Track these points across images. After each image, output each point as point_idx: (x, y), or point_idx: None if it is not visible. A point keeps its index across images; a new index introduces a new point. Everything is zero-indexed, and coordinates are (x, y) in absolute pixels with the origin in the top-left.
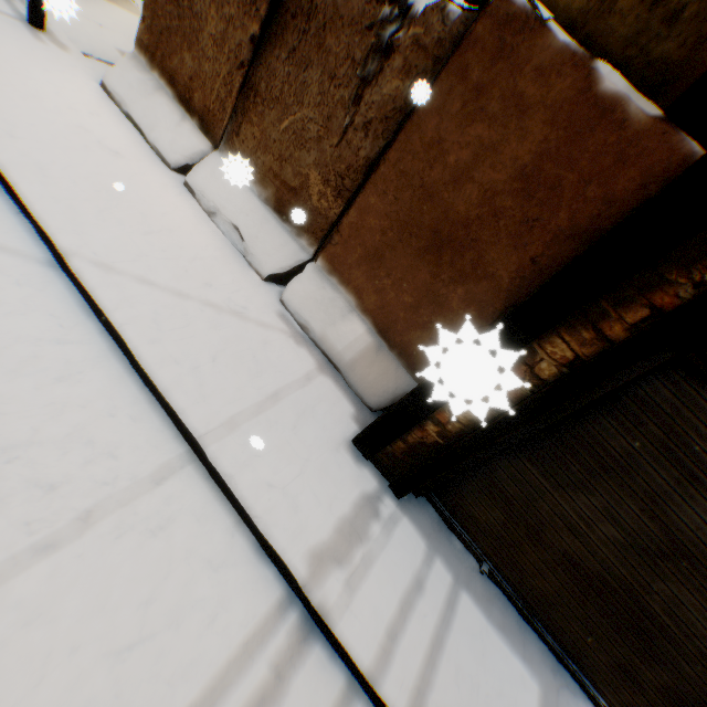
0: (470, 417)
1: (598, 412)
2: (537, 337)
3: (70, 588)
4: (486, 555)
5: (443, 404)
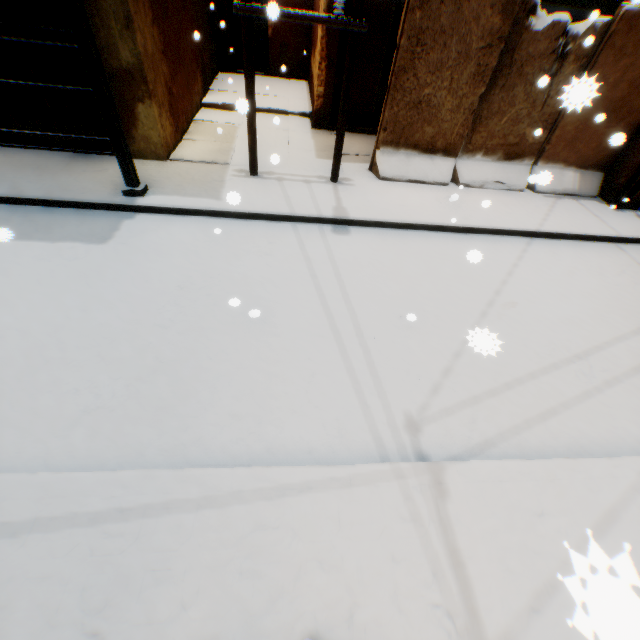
0: None
1: None
2: None
3: None
4: None
5: None
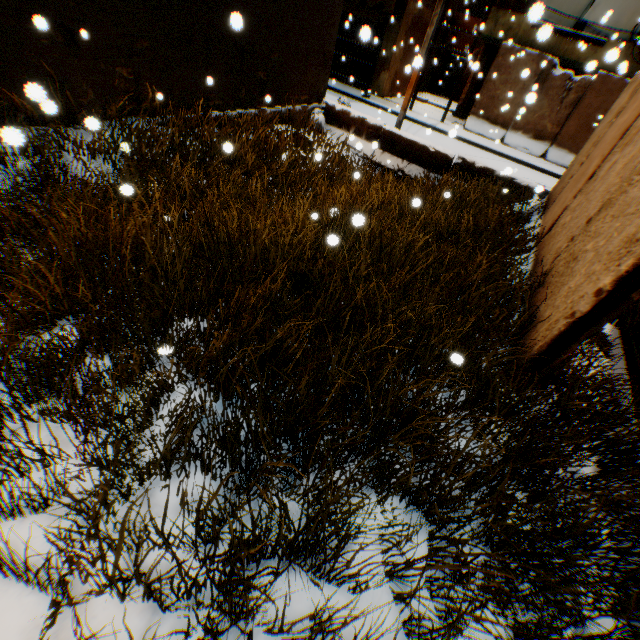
0: None
1: None
2: None
3: None
4: None
5: None
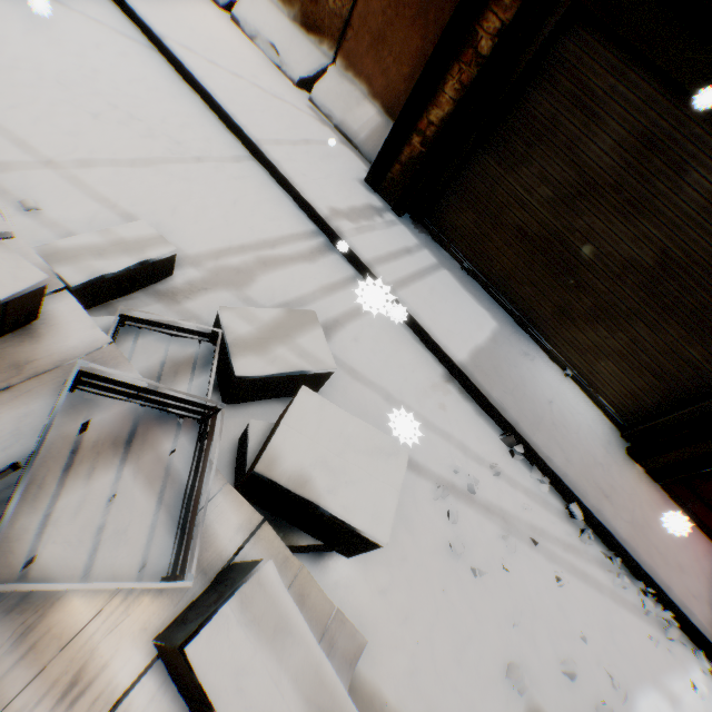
0: (440, 117)
1: (530, 88)
2: (476, 20)
3: (195, 179)
4: (466, 257)
5: (422, 113)
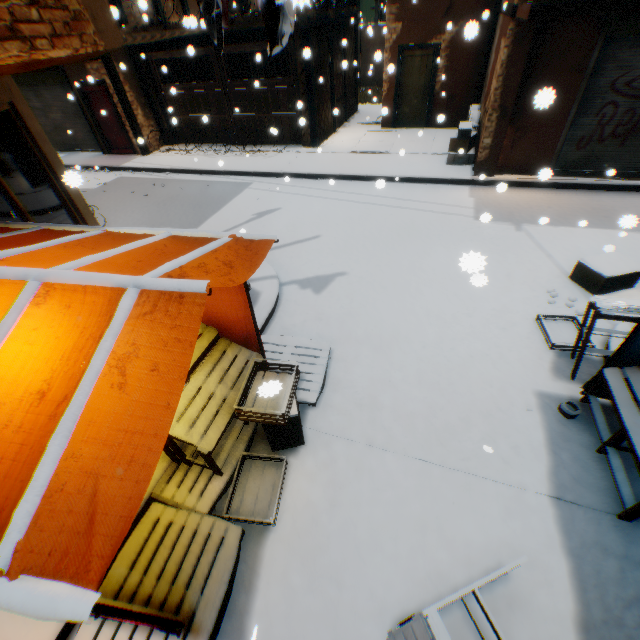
0: None
1: None
2: None
3: None
4: (59, 148)
5: None
